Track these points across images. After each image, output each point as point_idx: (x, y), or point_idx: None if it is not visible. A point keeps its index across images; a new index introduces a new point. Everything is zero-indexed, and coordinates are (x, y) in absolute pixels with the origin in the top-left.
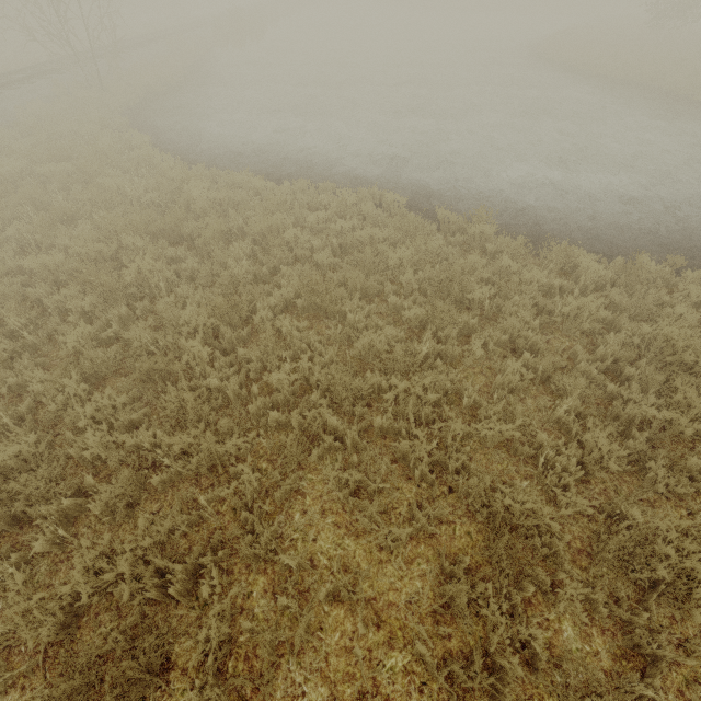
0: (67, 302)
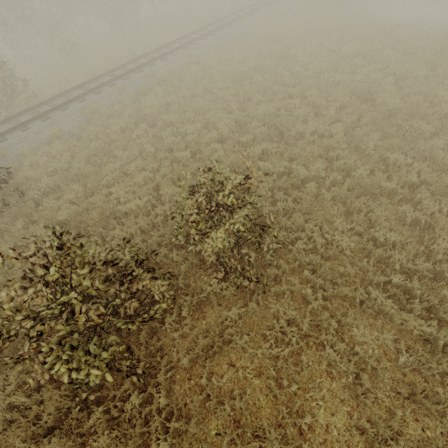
0: (357, 62)
